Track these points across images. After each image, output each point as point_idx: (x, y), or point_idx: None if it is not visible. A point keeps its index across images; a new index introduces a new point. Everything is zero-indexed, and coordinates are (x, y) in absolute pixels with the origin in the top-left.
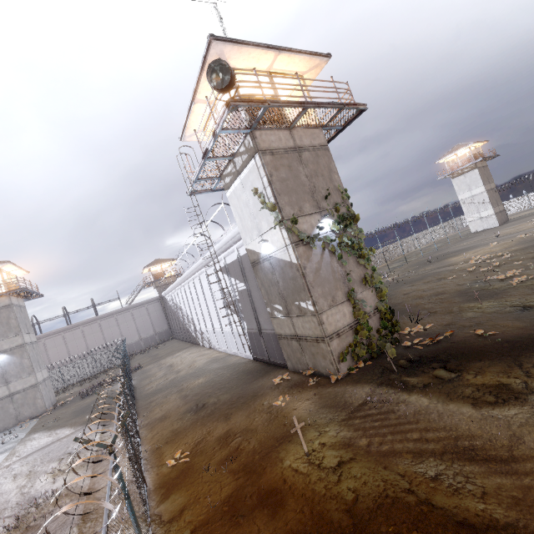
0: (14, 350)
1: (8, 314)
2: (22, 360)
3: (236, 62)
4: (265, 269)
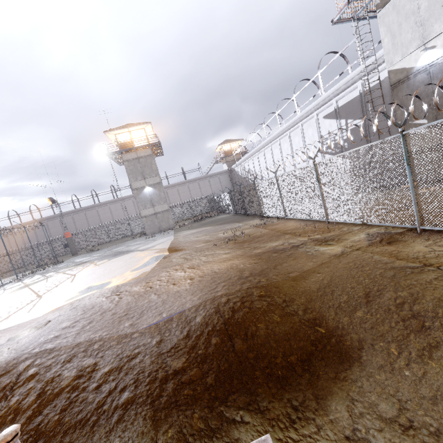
0: (155, 185)
1: (151, 161)
2: (160, 193)
3: None
4: (415, 84)
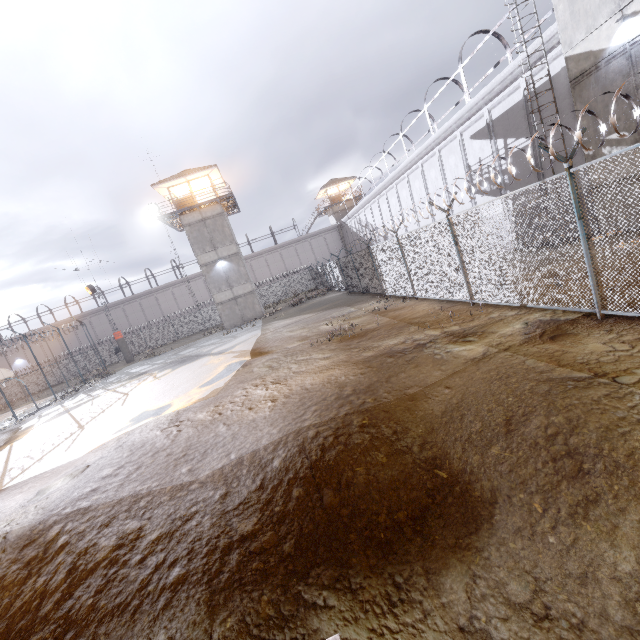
0: (231, 257)
1: (222, 223)
2: (239, 268)
3: None
4: (608, 77)
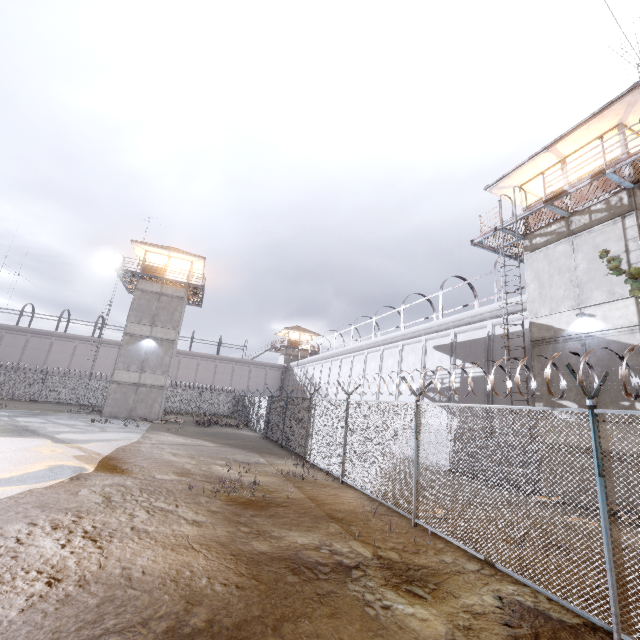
0: (164, 341)
1: (177, 306)
2: (164, 356)
3: (634, 120)
4: (565, 351)
